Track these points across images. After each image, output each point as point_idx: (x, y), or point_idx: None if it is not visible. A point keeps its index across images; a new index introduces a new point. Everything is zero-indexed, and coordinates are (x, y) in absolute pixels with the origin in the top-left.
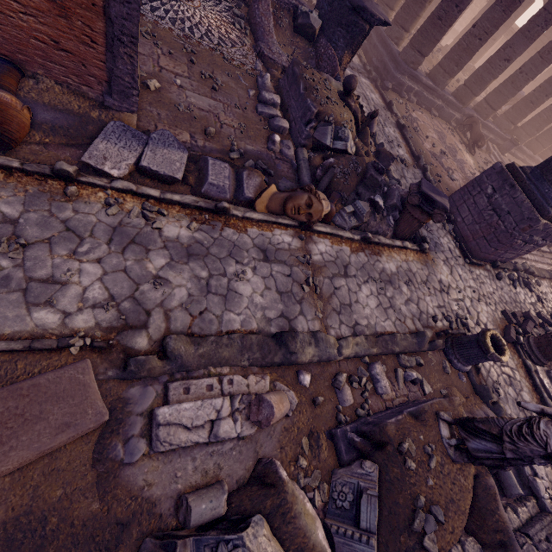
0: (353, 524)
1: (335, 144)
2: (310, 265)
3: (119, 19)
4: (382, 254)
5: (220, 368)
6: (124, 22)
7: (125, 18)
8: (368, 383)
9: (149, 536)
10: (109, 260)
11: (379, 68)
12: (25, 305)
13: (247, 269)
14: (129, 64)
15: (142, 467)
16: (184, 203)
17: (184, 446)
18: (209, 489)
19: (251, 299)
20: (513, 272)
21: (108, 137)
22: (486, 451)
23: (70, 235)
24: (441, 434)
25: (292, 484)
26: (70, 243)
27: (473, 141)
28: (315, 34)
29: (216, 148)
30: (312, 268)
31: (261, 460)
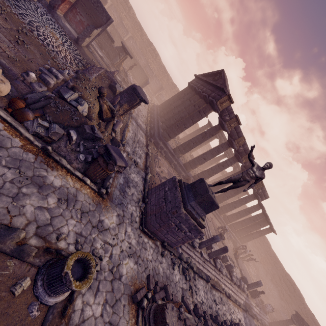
0: None
1: (71, 101)
2: None
3: None
4: (57, 170)
5: None
6: None
7: None
8: None
9: None
10: None
11: (152, 134)
12: None
13: None
14: None
15: None
16: None
17: None
18: None
19: None
20: (178, 260)
21: None
22: None
23: None
24: None
25: None
26: None
27: None
28: (116, 91)
29: None
30: None
31: None
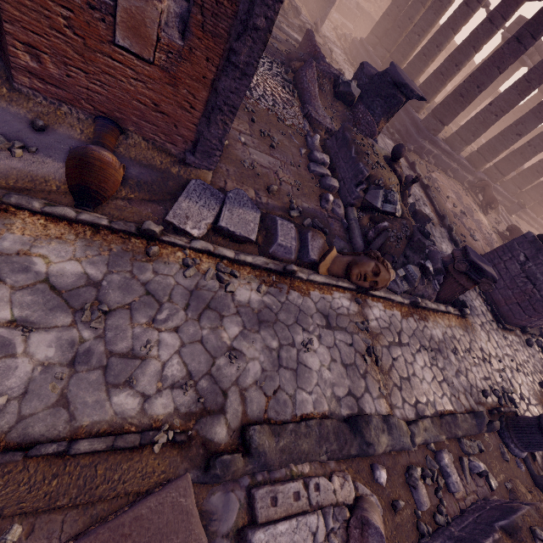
0: None
1: (384, 206)
2: (369, 332)
3: (226, 91)
4: (428, 318)
5: (300, 466)
6: (230, 95)
7: (232, 91)
8: (439, 478)
9: None
10: (185, 328)
11: (402, 131)
12: (104, 387)
13: (312, 338)
14: (222, 129)
15: None
16: (255, 264)
17: None
18: None
19: (320, 374)
20: (539, 338)
21: (190, 195)
22: None
23: (149, 299)
24: None
25: None
26: (149, 309)
27: (485, 203)
28: (354, 100)
29: (277, 205)
30: (370, 336)
31: None
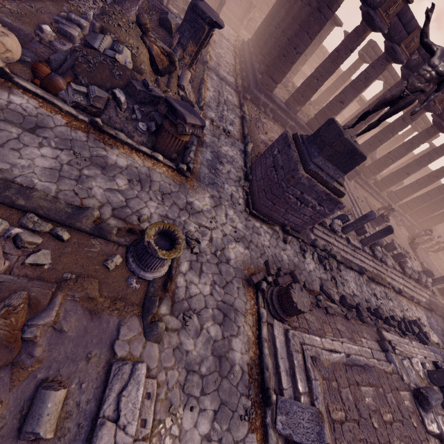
0: None
1: (105, 51)
2: None
3: None
4: (117, 148)
5: None
6: None
7: None
8: None
9: None
10: None
11: (246, 87)
12: None
13: None
14: None
15: None
16: None
17: None
18: None
19: None
20: (311, 247)
21: None
22: None
23: None
24: None
25: None
26: None
27: None
28: (171, 27)
29: None
30: None
31: None
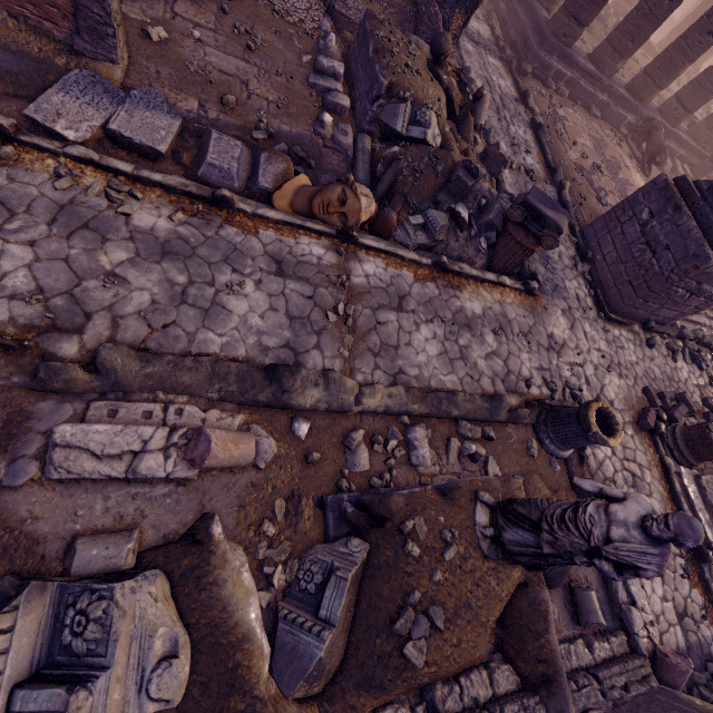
0: (313, 613)
1: (409, 130)
2: (347, 288)
3: None
4: (464, 288)
5: (173, 396)
6: None
7: None
8: (399, 448)
9: (12, 575)
10: (46, 244)
11: (518, 44)
12: None
13: (247, 281)
14: None
15: (29, 496)
16: (167, 185)
17: (88, 477)
18: (111, 534)
19: (244, 319)
20: (677, 341)
21: (67, 88)
22: (522, 544)
23: None
24: (475, 520)
25: (233, 547)
26: None
27: (649, 156)
28: None
29: (234, 124)
30: (348, 293)
31: (205, 515)
